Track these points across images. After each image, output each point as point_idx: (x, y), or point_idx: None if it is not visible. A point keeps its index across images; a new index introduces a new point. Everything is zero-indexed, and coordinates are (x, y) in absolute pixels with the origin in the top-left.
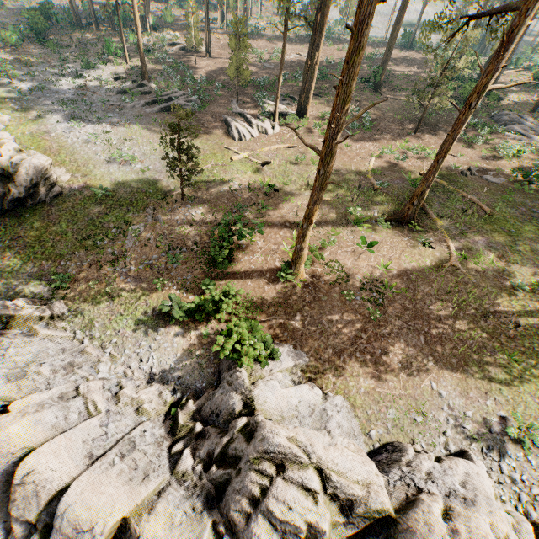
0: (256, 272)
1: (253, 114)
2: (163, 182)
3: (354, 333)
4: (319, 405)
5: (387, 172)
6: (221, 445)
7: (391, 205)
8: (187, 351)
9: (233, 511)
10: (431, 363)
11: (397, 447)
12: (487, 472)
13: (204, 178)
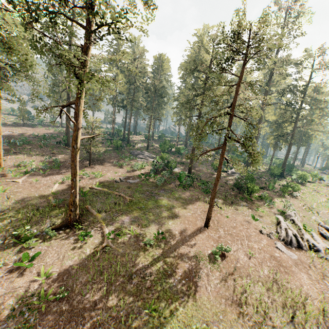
0: None
1: None
2: None
3: None
4: None
5: (66, 191)
6: None
7: (64, 214)
8: None
9: None
10: None
11: None
12: None
13: None
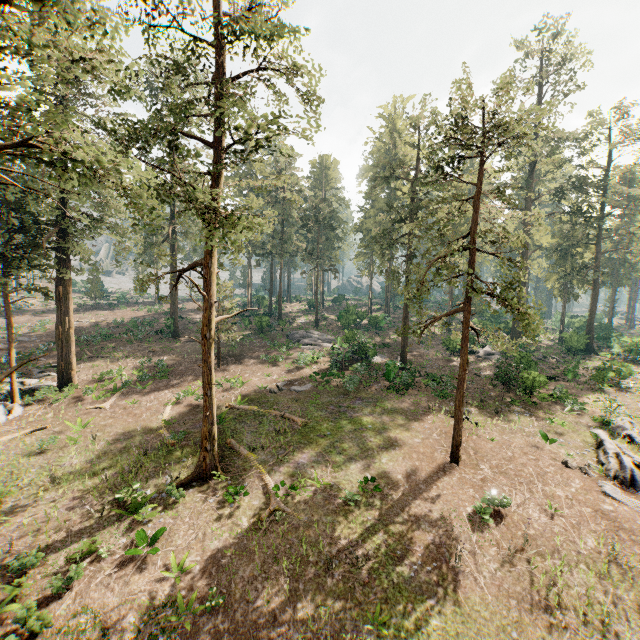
0: None
1: None
2: None
3: None
4: None
5: (188, 417)
6: None
7: (191, 458)
8: None
9: None
10: None
11: None
12: None
13: None
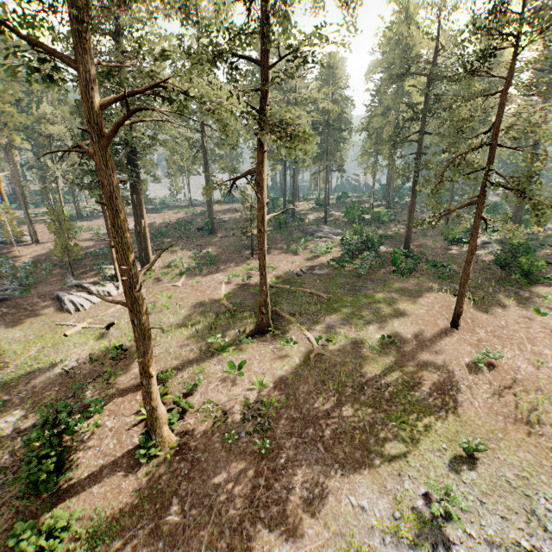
0: (106, 467)
1: (93, 282)
2: None
3: (249, 484)
4: None
5: (239, 292)
6: None
7: (249, 320)
8: None
9: None
10: (340, 472)
11: None
12: None
13: (24, 369)
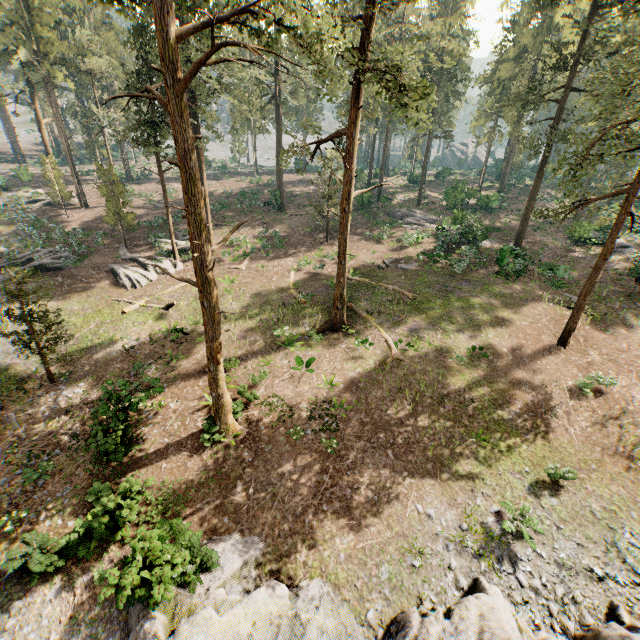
0: (172, 446)
1: (148, 257)
2: (20, 365)
3: (314, 479)
4: (287, 611)
5: (310, 282)
6: None
7: (320, 314)
8: (69, 622)
9: None
10: (408, 479)
11: (402, 621)
12: (508, 594)
13: (85, 343)
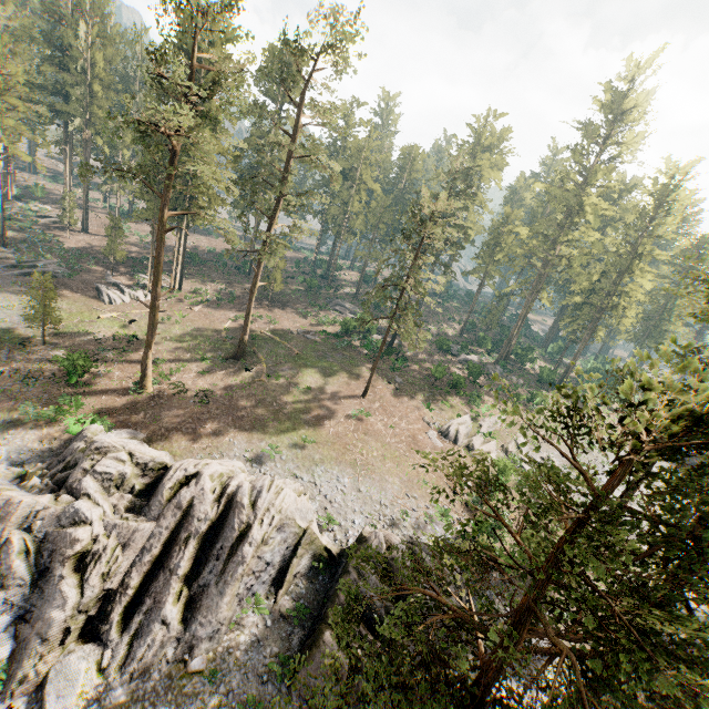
0: (111, 390)
1: (127, 285)
2: (23, 331)
3: (184, 419)
4: None
5: (238, 330)
6: (65, 461)
7: (233, 350)
8: (39, 442)
9: (71, 481)
10: (233, 429)
11: None
12: (253, 474)
13: (68, 330)
